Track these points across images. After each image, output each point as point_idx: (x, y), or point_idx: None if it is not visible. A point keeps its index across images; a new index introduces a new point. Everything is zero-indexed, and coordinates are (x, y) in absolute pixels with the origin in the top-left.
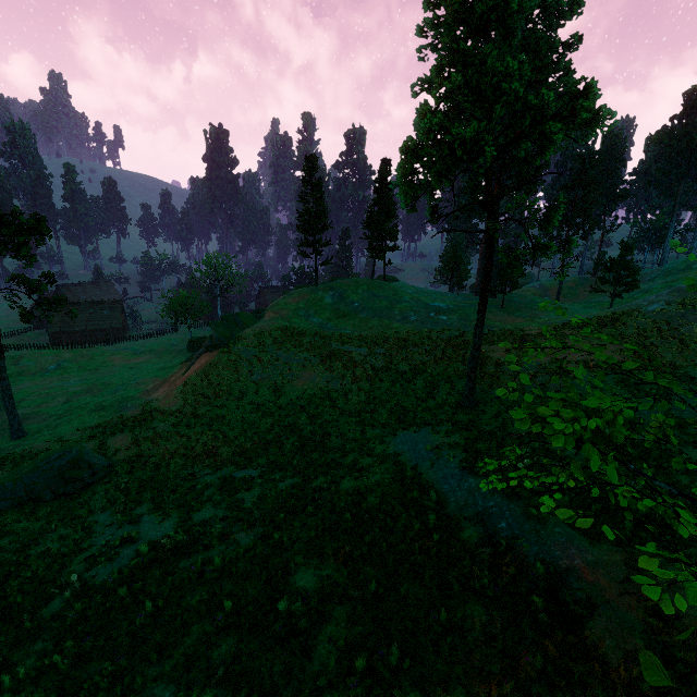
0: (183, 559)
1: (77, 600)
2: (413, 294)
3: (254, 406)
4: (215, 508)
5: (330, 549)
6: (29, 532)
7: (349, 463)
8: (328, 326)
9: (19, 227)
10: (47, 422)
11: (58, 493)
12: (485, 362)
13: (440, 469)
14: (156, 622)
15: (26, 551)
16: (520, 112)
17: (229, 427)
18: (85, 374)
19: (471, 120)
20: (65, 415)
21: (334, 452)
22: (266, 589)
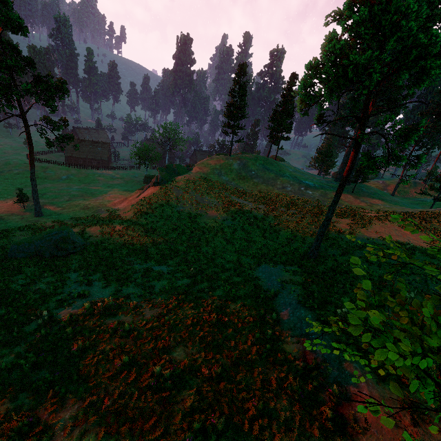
0: (109, 317)
1: (45, 326)
2: (292, 172)
3: (175, 226)
4: (136, 287)
5: (198, 335)
6: (33, 274)
7: (225, 277)
8: (232, 183)
9: (49, 85)
10: (56, 210)
11: (53, 255)
12: (331, 229)
13: (283, 297)
14: (83, 355)
15: (27, 286)
16: (408, 48)
17: (157, 236)
18: (82, 185)
19: (366, 50)
20: (66, 208)
21: (218, 267)
22: (151, 353)
